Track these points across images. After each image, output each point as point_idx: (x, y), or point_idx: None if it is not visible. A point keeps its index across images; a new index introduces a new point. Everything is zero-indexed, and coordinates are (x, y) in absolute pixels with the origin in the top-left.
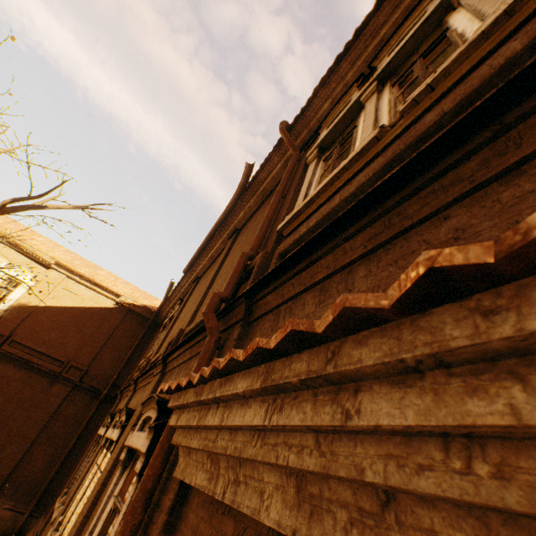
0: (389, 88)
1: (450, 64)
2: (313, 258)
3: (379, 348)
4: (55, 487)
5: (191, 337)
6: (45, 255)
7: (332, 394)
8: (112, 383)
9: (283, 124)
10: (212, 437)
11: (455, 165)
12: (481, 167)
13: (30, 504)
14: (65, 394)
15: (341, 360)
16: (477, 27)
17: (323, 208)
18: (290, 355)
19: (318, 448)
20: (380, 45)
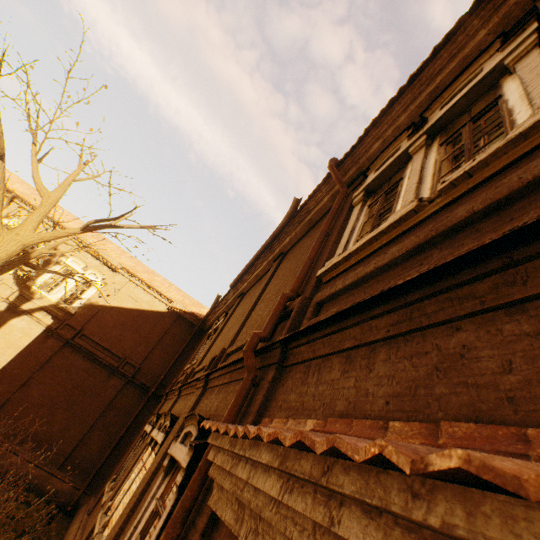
0: (437, 145)
1: (487, 156)
2: (343, 325)
3: (355, 483)
4: (105, 470)
5: (231, 362)
6: (114, 260)
7: (326, 497)
8: (159, 383)
9: (332, 161)
10: (240, 485)
11: (469, 281)
12: (491, 290)
13: (85, 482)
14: (120, 387)
15: (331, 478)
16: (525, 110)
17: (359, 269)
18: (301, 449)
19: (314, 534)
20: (435, 92)
